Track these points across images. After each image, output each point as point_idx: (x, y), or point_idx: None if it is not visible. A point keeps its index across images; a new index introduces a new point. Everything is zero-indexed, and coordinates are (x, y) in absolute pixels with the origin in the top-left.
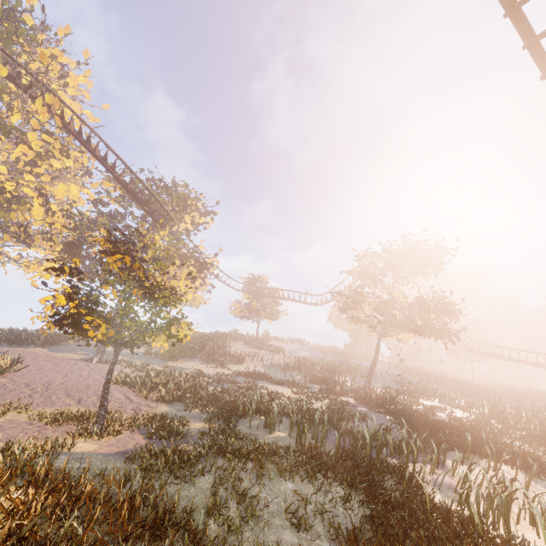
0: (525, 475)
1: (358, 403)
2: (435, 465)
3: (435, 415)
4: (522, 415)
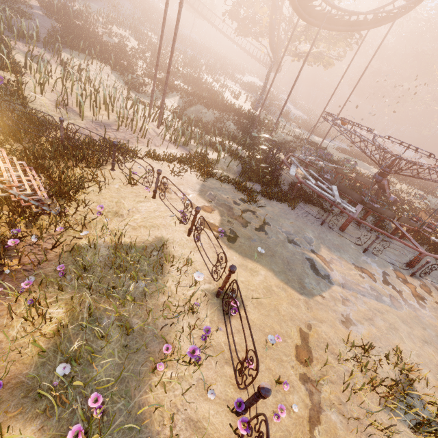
0: (101, 67)
1: (41, 8)
2: (34, 46)
3: (109, 38)
4: (178, 58)
